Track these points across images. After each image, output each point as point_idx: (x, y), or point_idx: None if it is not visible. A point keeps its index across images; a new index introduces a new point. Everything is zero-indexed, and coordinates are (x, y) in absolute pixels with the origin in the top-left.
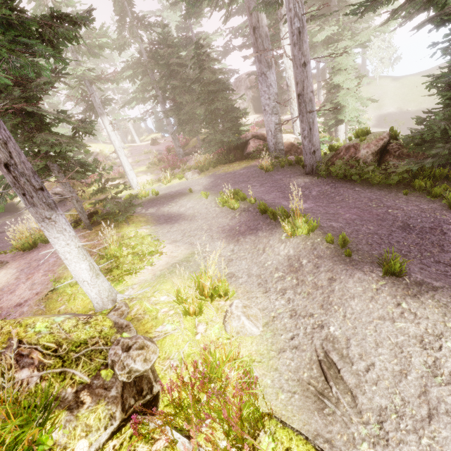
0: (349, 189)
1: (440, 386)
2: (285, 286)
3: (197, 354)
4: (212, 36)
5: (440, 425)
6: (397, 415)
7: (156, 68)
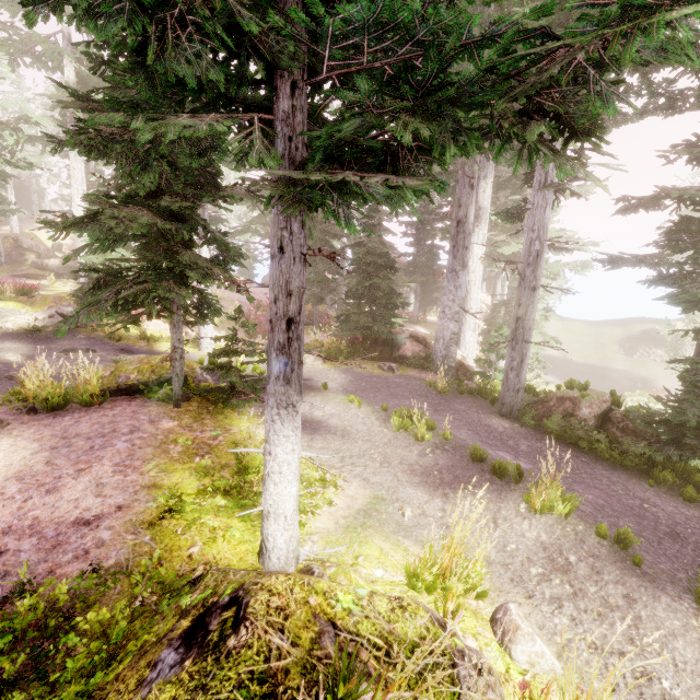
0: (573, 456)
1: None
2: (556, 593)
3: None
4: None
5: None
6: None
7: None
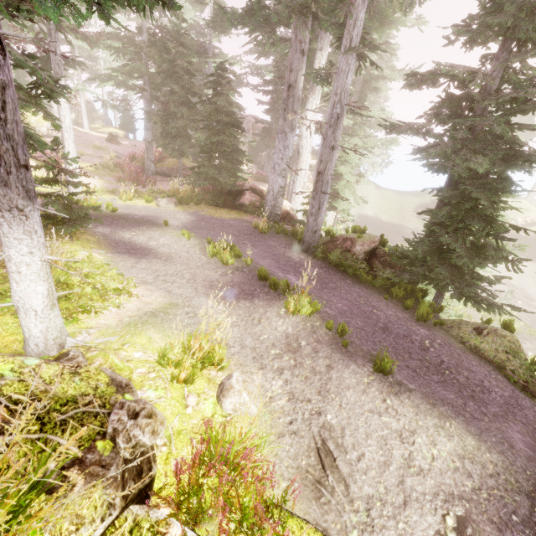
0: (341, 279)
1: (413, 476)
2: (282, 365)
3: (190, 431)
4: (231, 61)
5: (412, 511)
6: (381, 502)
7: (156, 59)
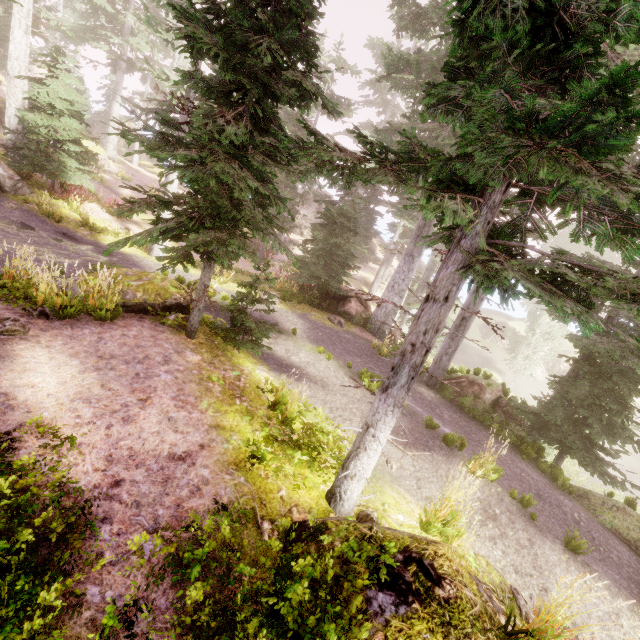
0: (478, 429)
1: None
2: (491, 534)
3: None
4: None
5: None
6: None
7: None
